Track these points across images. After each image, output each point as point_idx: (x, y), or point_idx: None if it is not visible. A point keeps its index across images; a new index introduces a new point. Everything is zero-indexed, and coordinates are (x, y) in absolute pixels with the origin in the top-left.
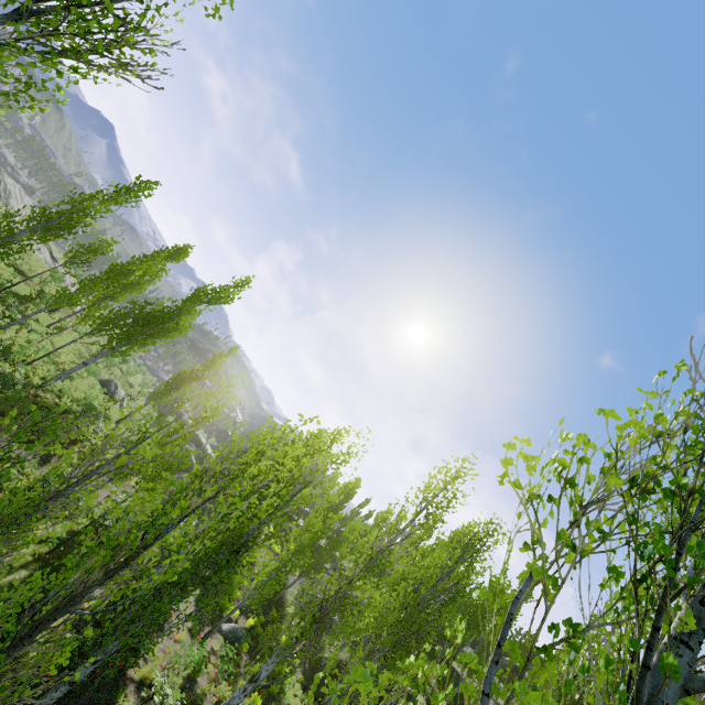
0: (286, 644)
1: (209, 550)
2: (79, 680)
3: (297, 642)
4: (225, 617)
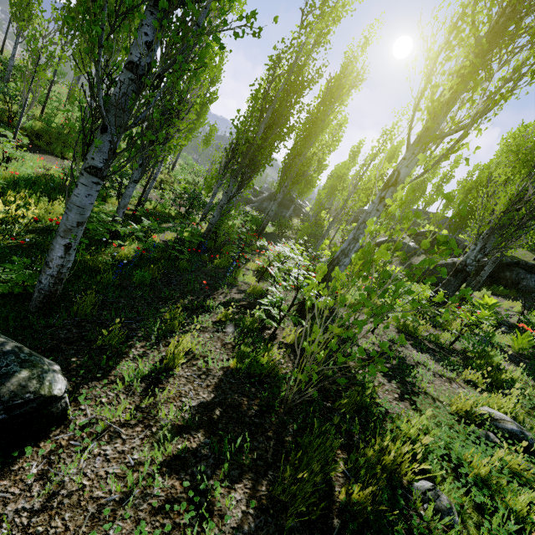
0: (430, 116)
1: (263, 126)
2: (101, 166)
3: (447, 115)
4: (318, 242)
